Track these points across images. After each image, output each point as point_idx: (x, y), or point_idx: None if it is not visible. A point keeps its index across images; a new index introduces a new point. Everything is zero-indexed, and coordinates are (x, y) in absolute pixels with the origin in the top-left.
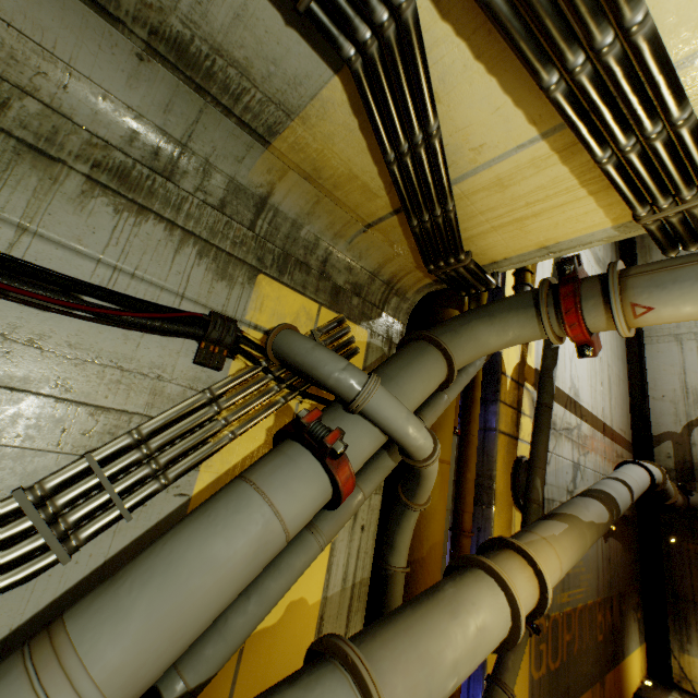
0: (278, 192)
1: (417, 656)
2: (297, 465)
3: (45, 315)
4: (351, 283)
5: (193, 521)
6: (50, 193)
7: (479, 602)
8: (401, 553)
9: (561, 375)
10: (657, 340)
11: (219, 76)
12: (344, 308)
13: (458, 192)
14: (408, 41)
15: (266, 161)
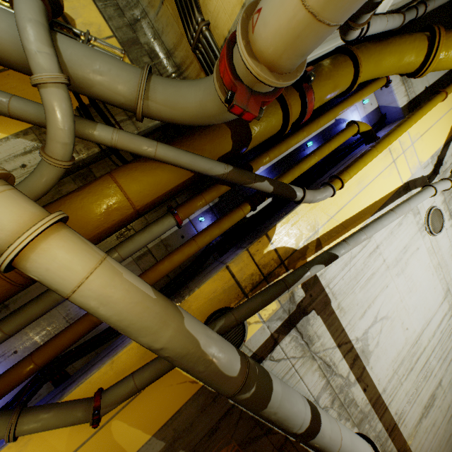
0: None
1: None
2: None
3: None
4: (151, 48)
5: None
6: None
7: None
8: (18, 189)
9: (351, 316)
10: None
11: None
12: (133, 54)
13: None
14: None
15: None
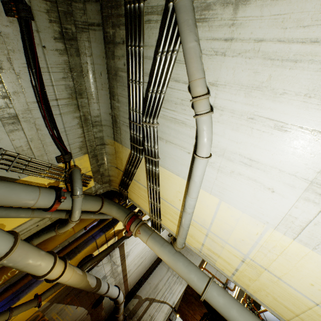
0: (108, 146)
1: (27, 251)
2: (51, 195)
3: (45, 127)
4: (103, 172)
5: (23, 185)
6: (72, 113)
7: (47, 260)
8: (39, 240)
9: (129, 245)
10: (164, 264)
11: (117, 129)
12: (95, 175)
13: (133, 181)
14: (138, 160)
15: (112, 141)
